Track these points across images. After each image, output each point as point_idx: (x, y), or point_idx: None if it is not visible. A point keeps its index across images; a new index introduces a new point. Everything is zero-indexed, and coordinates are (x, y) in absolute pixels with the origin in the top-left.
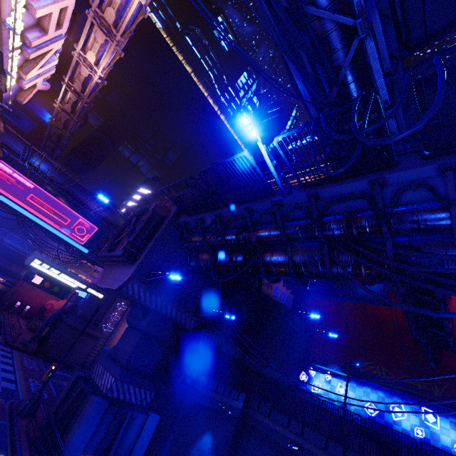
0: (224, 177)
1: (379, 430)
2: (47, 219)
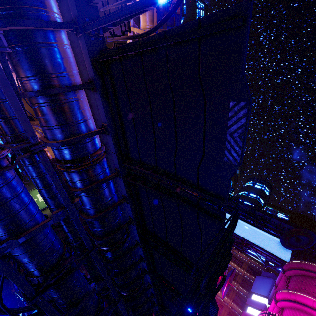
0: None
1: None
2: None
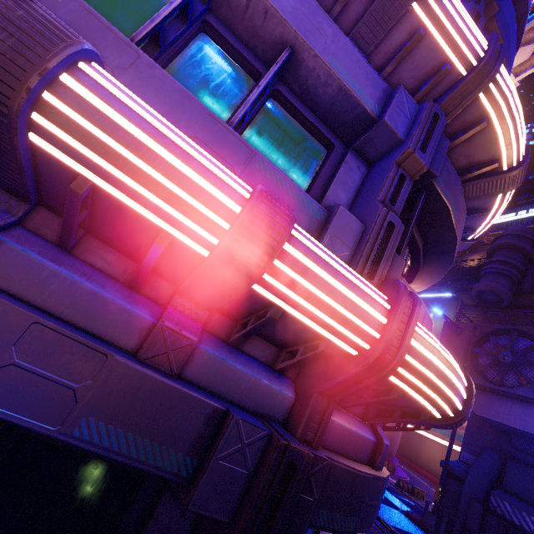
0: (530, 254)
1: None
2: None
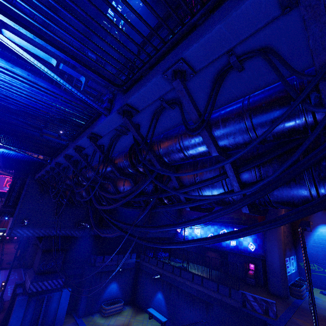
0: None
1: (215, 247)
2: None
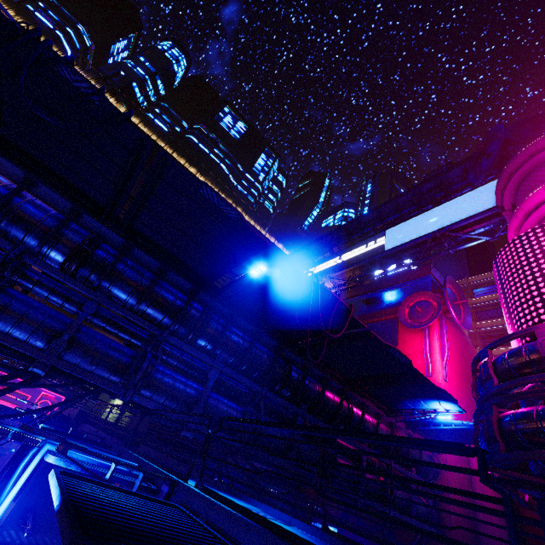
0: None
1: None
2: (3, 401)
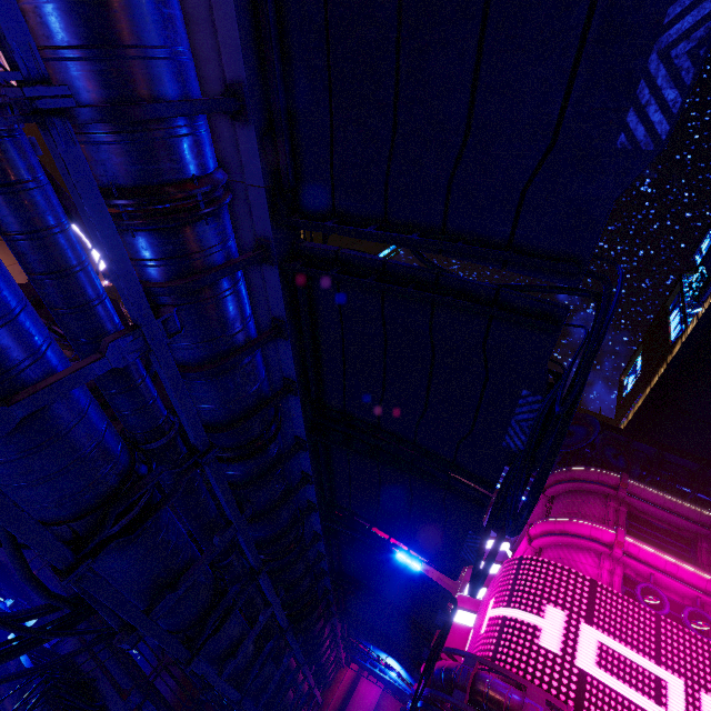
0: None
1: None
2: None
